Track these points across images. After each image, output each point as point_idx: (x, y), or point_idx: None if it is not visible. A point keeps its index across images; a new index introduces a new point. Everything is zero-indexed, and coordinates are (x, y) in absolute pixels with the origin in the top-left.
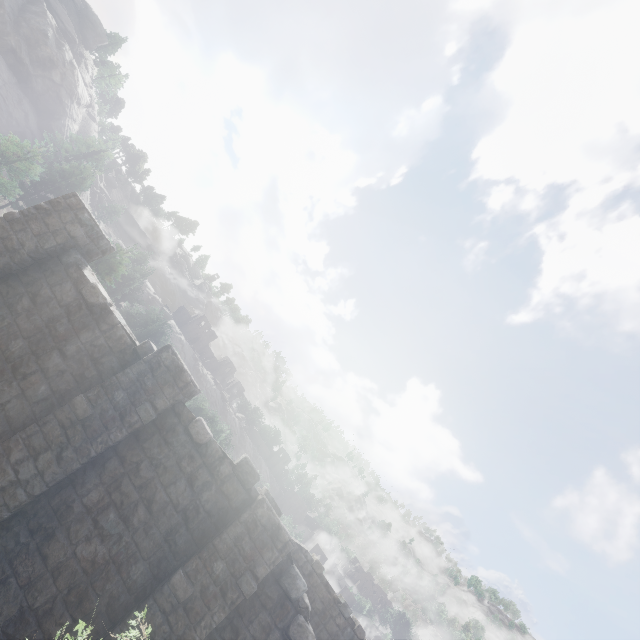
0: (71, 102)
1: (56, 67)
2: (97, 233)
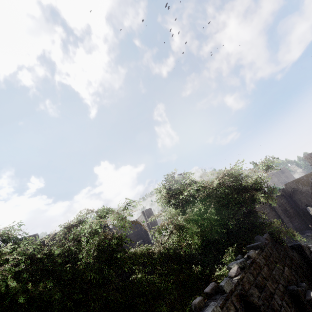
0: None
1: None
2: None
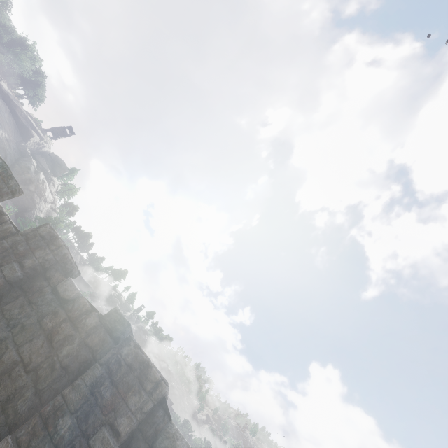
0: (40, 200)
1: (33, 183)
2: (7, 172)
